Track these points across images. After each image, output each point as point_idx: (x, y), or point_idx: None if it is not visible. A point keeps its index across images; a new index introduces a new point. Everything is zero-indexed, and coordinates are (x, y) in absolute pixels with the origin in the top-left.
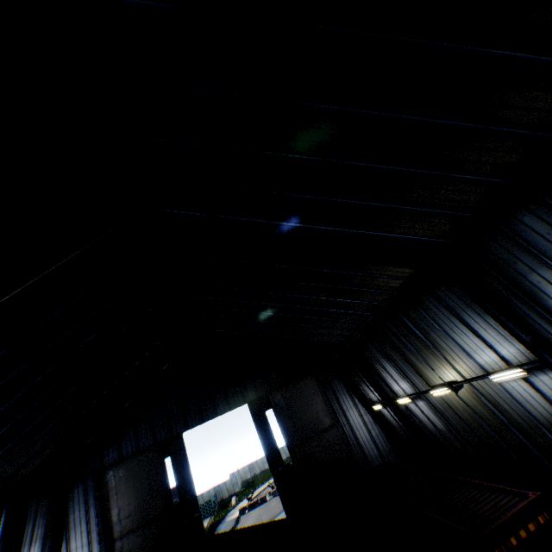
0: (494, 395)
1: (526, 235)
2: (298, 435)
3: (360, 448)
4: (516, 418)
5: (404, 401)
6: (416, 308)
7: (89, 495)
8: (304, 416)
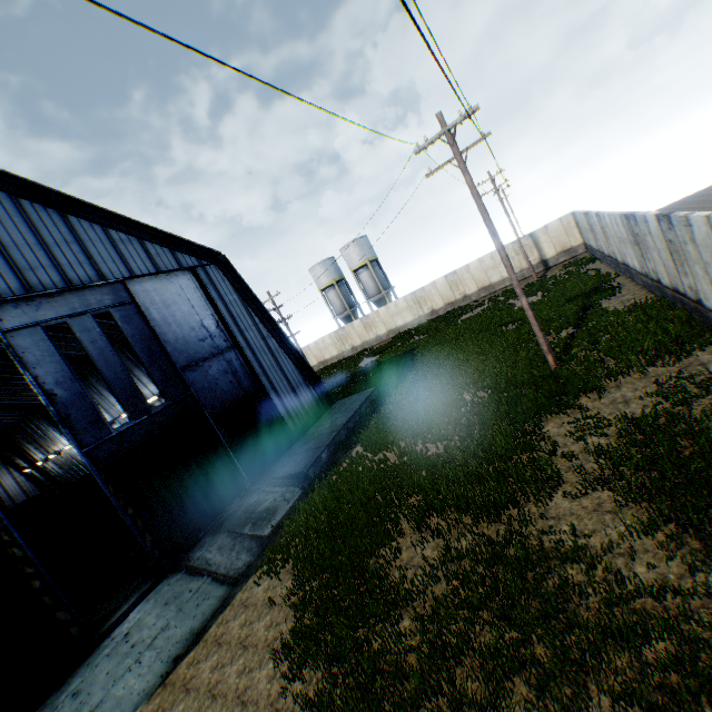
0: (73, 454)
1: None
2: None
3: (13, 500)
4: (81, 462)
5: (42, 464)
6: (35, 420)
7: None
8: None
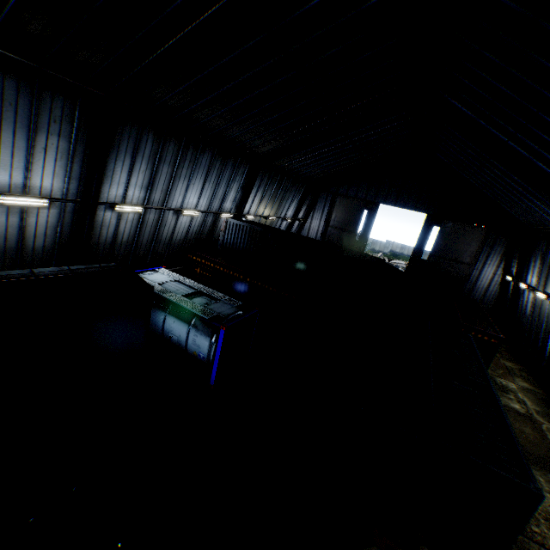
0: None
1: None
2: (441, 252)
3: (471, 287)
4: None
5: (522, 286)
6: None
7: (327, 201)
8: (454, 246)
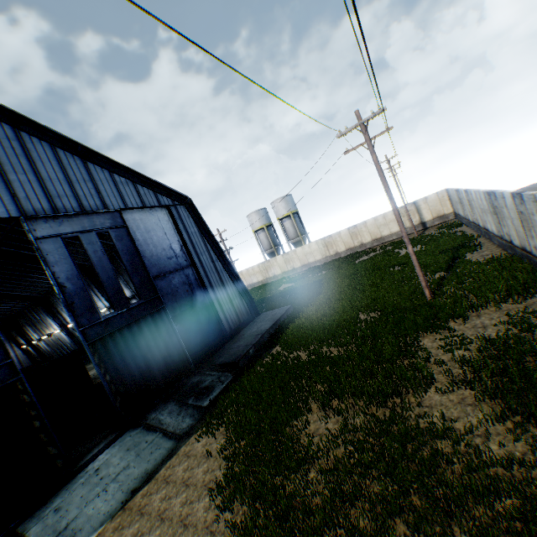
0: (60, 337)
1: (56, 299)
2: None
3: None
4: (65, 343)
5: (36, 342)
6: (36, 309)
7: None
8: None
